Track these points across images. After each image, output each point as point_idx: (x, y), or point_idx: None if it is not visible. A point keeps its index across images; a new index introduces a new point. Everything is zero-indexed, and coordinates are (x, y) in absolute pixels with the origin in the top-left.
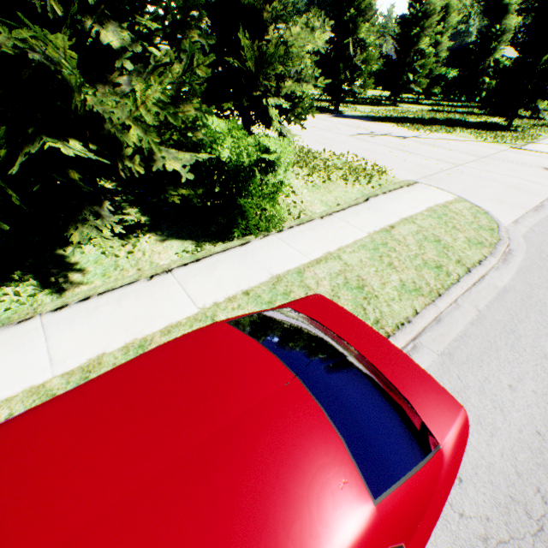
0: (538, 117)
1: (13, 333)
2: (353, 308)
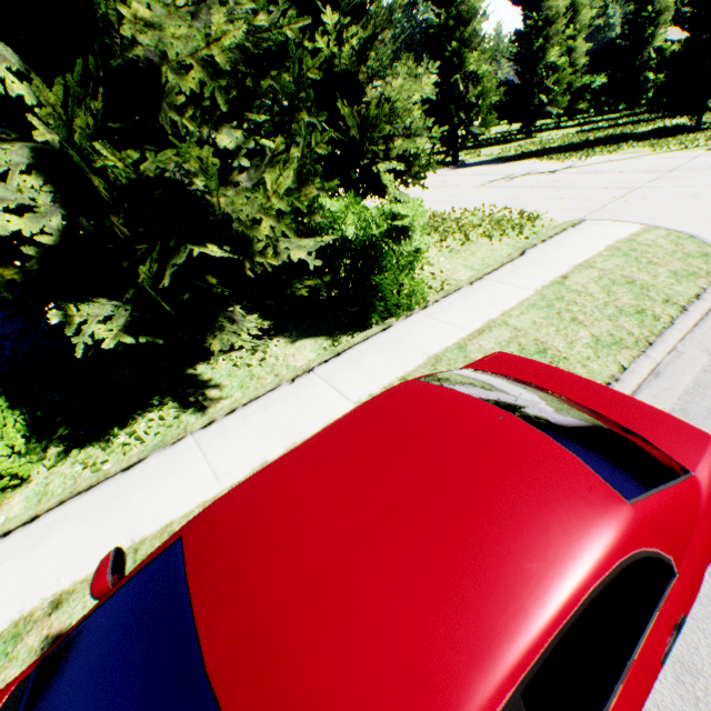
0: None
1: (170, 454)
2: None
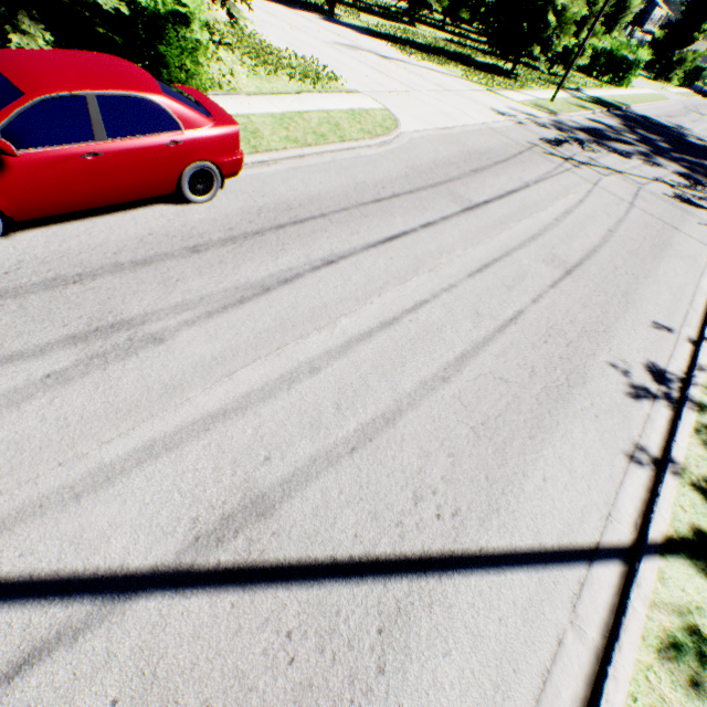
0: (556, 74)
1: None
2: (242, 140)
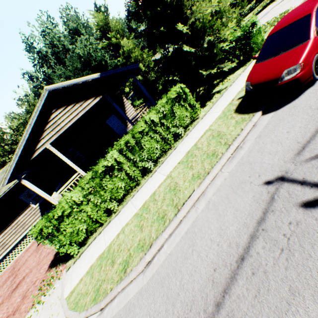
0: None
1: (227, 91)
2: None
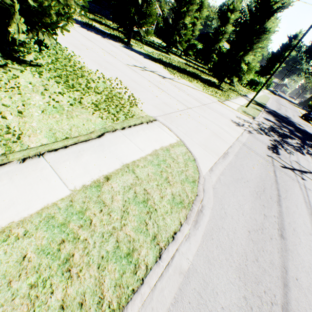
0: (232, 84)
1: None
2: None
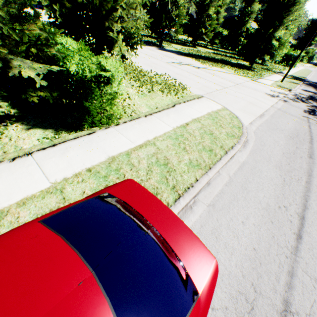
0: (264, 64)
1: None
2: (160, 179)
